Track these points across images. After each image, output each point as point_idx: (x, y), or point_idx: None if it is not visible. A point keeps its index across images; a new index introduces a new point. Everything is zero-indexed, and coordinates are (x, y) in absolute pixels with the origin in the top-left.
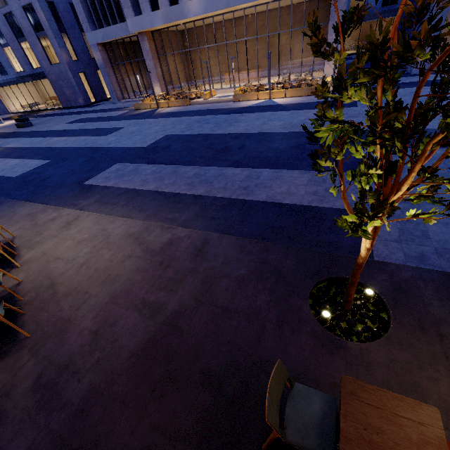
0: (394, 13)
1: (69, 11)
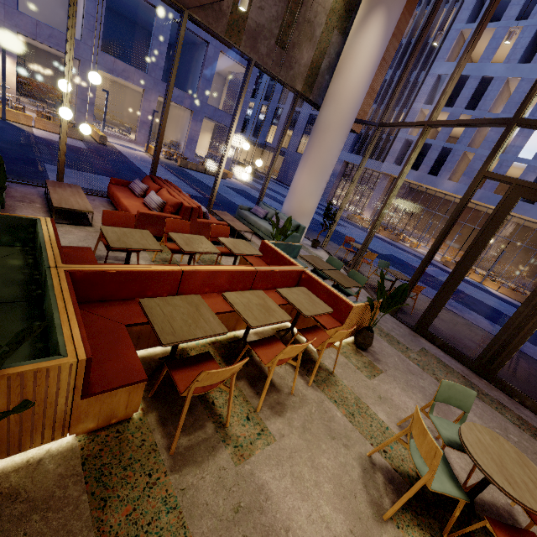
0: None
1: None
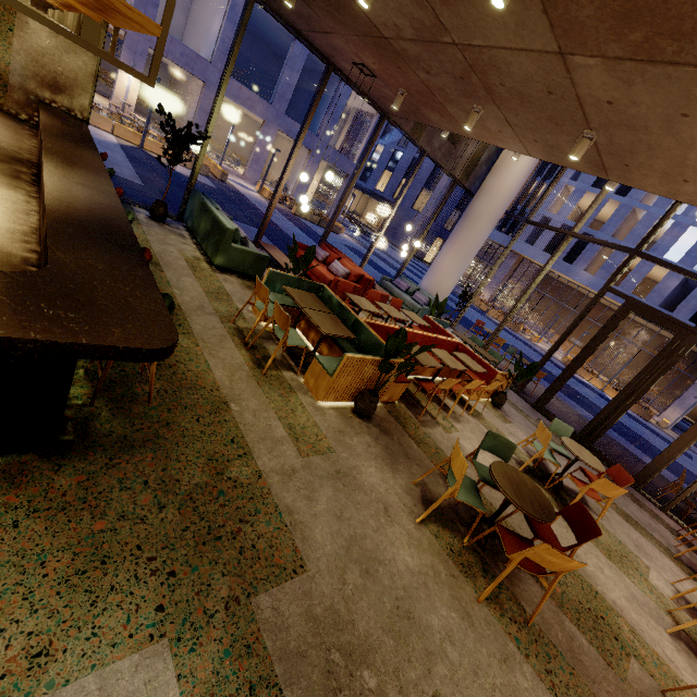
0: None
1: (463, 191)
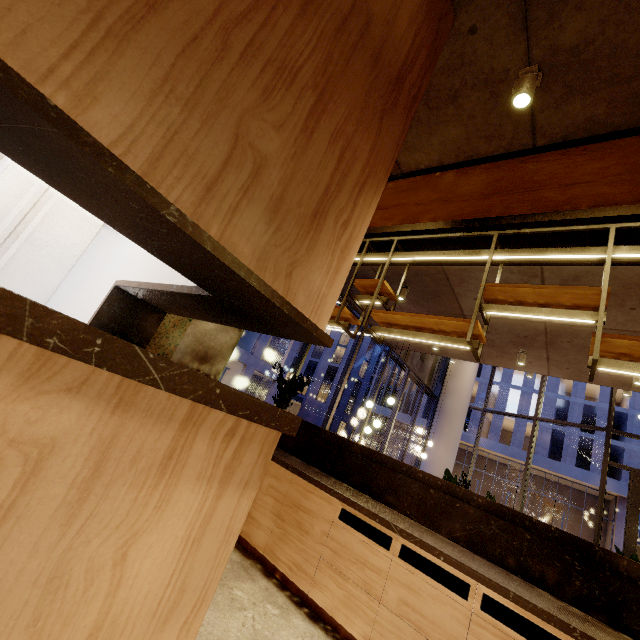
0: None
1: (354, 382)
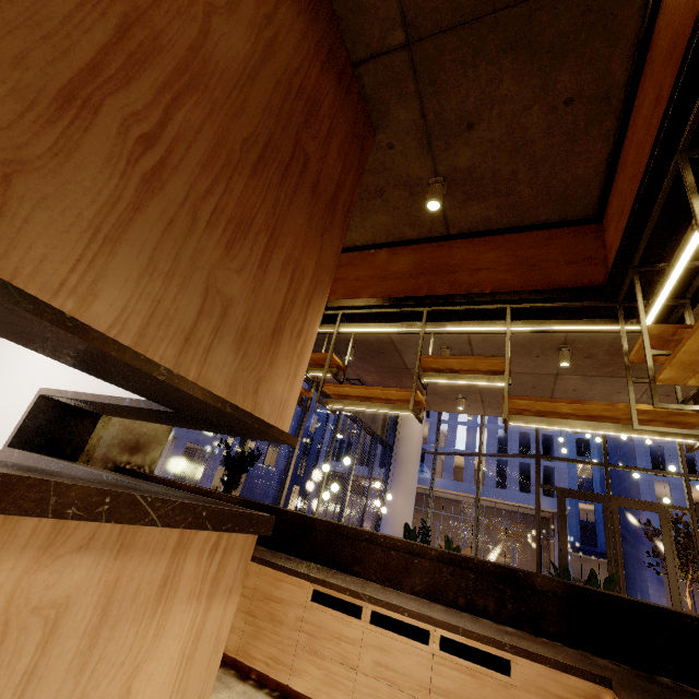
0: (597, 555)
1: (305, 439)
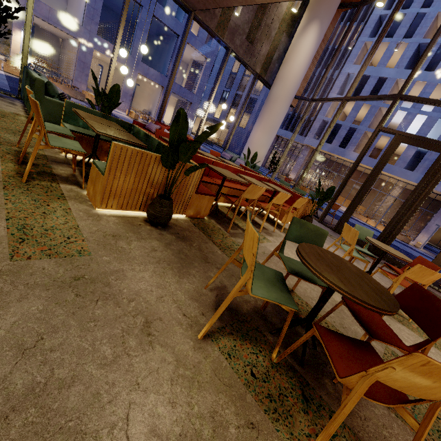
0: None
1: None
